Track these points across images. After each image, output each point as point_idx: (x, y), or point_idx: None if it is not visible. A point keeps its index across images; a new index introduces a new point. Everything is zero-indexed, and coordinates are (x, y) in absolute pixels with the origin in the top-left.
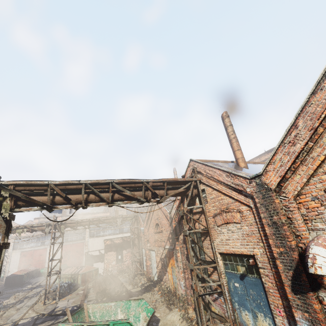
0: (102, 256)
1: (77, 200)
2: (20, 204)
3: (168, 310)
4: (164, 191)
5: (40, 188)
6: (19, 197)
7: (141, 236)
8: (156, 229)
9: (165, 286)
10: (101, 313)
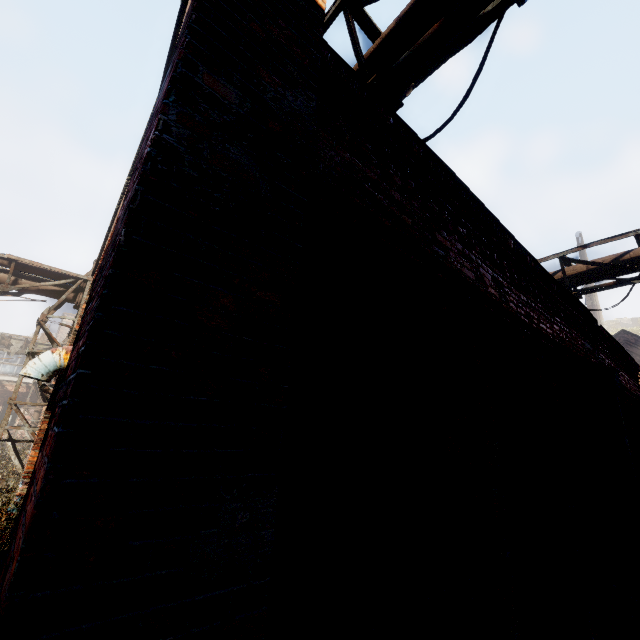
0: None
1: None
2: None
3: None
4: (12, 277)
5: None
6: None
7: None
8: None
9: None
10: None
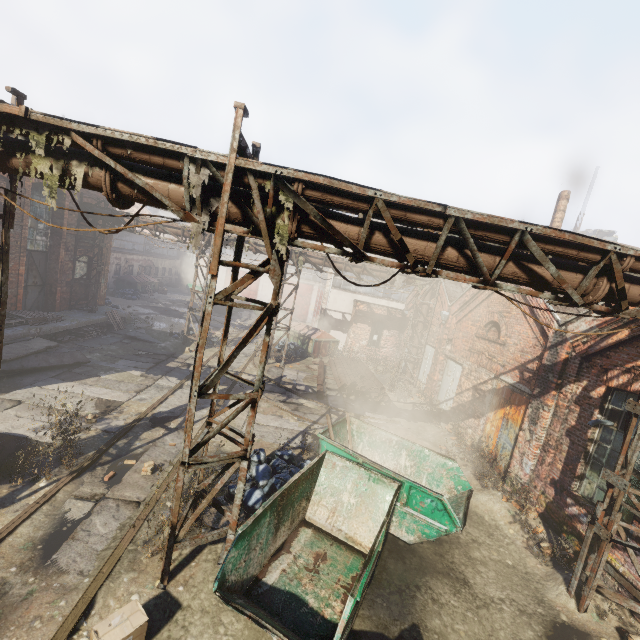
0: (345, 325)
1: (417, 254)
2: (305, 230)
3: (479, 485)
4: None
5: (352, 204)
6: (305, 214)
7: (434, 323)
8: (483, 330)
9: (469, 434)
10: (372, 439)
